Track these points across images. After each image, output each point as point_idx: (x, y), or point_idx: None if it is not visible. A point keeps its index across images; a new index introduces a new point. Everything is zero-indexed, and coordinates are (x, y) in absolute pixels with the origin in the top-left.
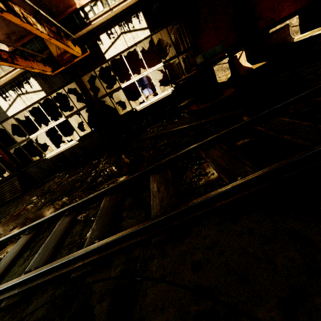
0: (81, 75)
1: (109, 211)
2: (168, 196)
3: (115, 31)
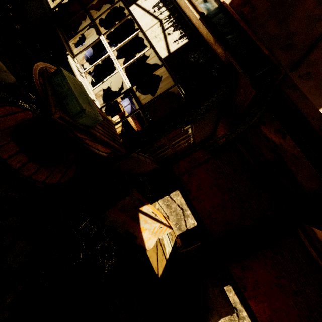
0: None
1: None
2: None
3: (163, 11)
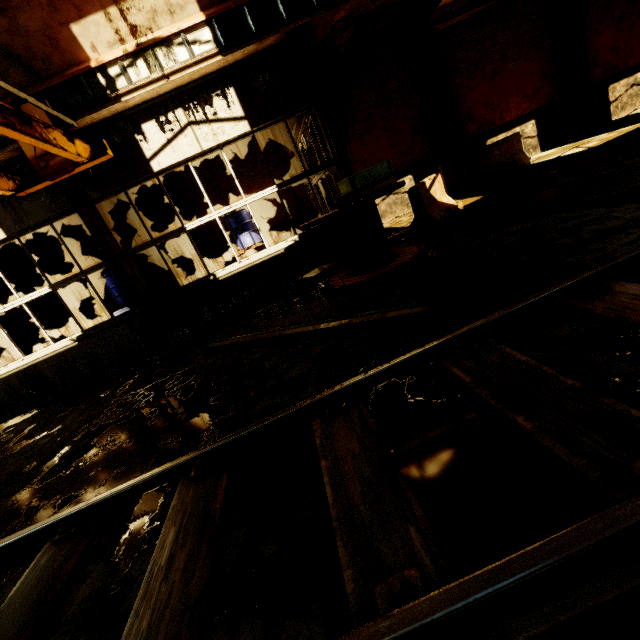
0: (95, 199)
1: (12, 628)
2: (179, 611)
3: (175, 118)
